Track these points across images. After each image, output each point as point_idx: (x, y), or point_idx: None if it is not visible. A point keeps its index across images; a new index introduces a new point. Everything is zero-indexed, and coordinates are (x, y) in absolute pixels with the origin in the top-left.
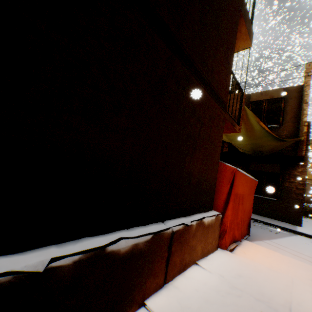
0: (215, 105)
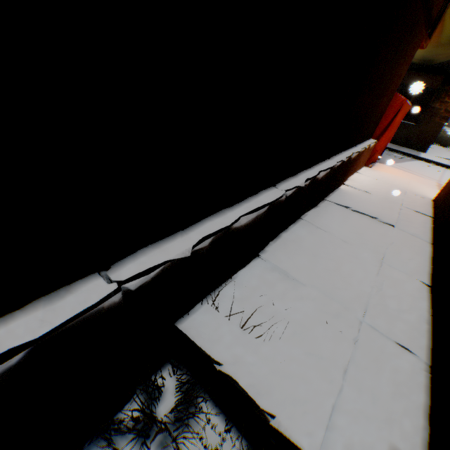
0: (422, 32)
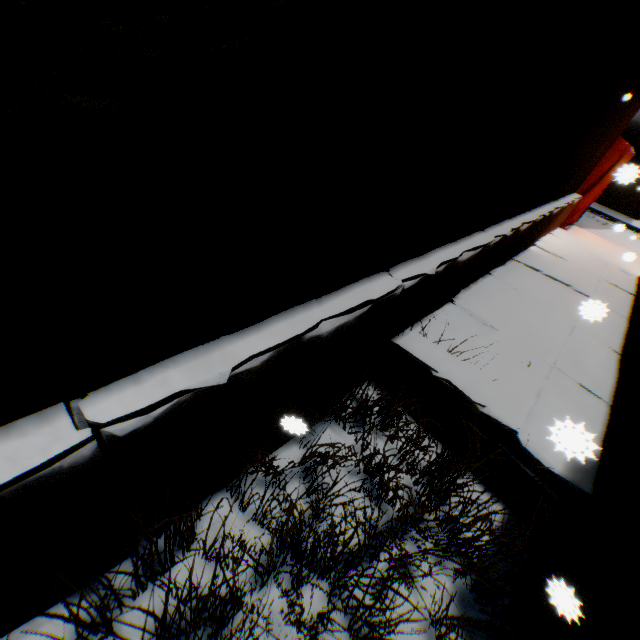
0: None
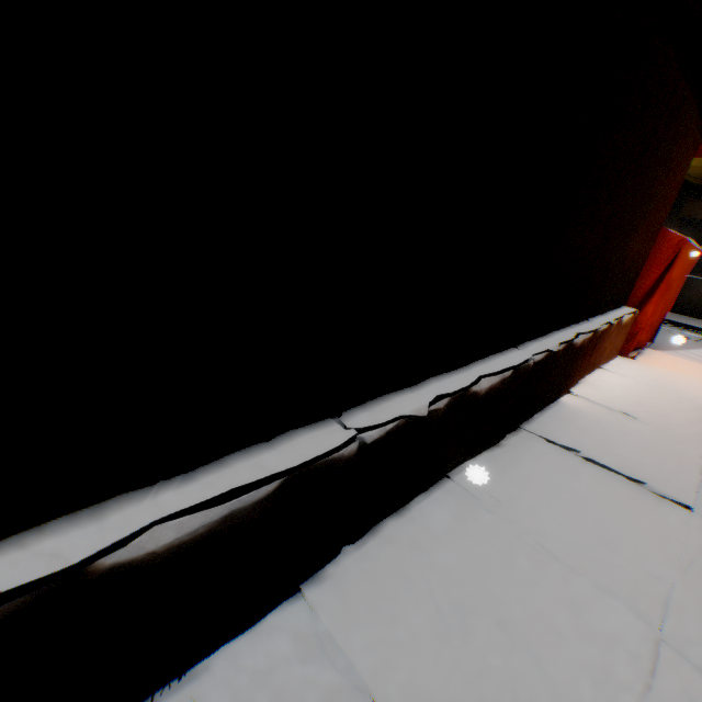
0: (696, 124)
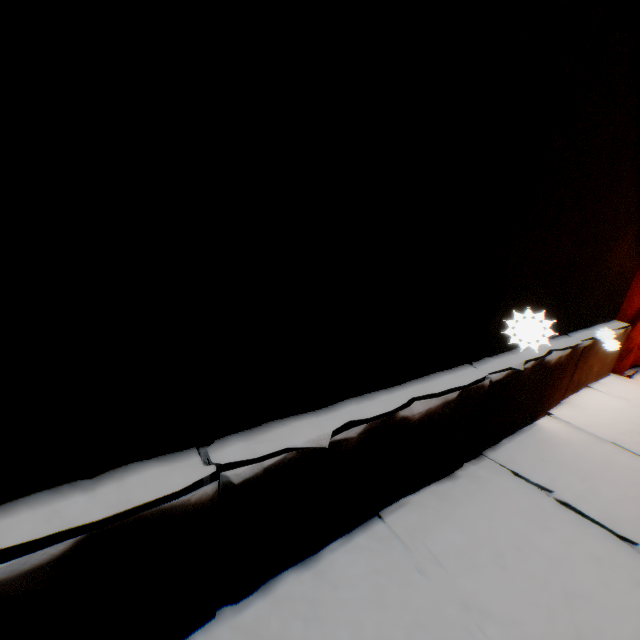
0: None
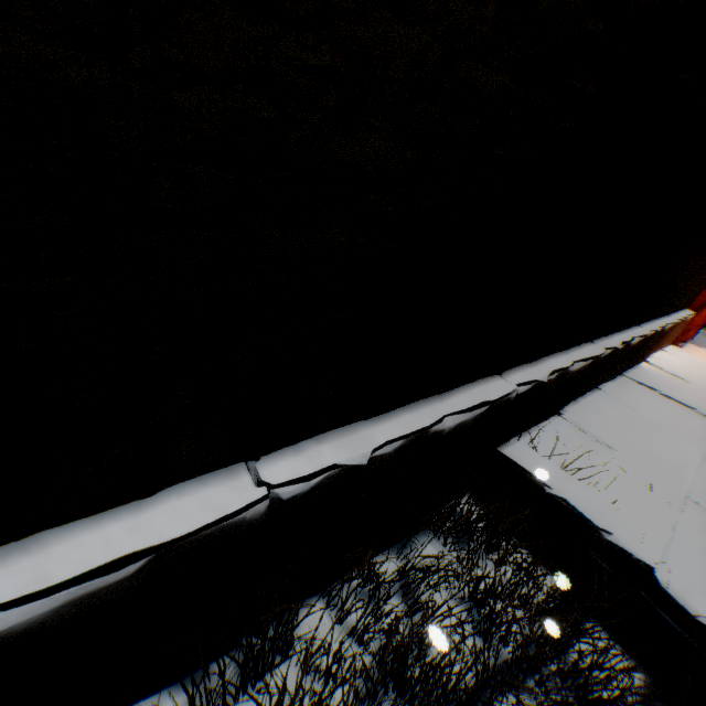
0: None
